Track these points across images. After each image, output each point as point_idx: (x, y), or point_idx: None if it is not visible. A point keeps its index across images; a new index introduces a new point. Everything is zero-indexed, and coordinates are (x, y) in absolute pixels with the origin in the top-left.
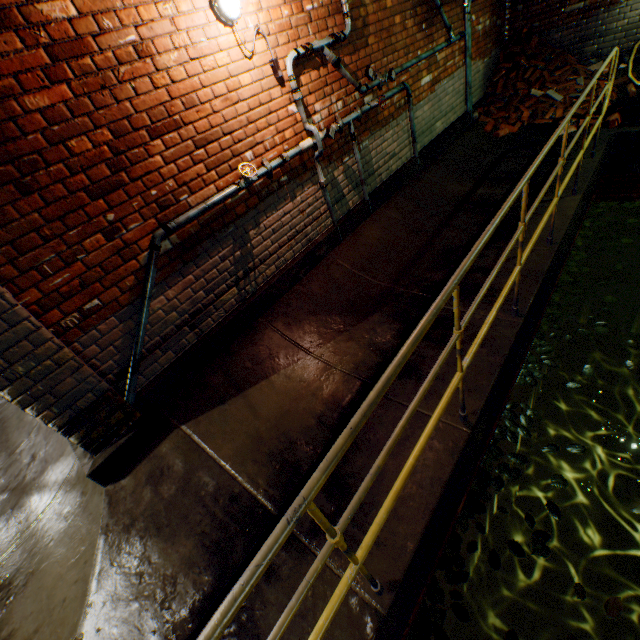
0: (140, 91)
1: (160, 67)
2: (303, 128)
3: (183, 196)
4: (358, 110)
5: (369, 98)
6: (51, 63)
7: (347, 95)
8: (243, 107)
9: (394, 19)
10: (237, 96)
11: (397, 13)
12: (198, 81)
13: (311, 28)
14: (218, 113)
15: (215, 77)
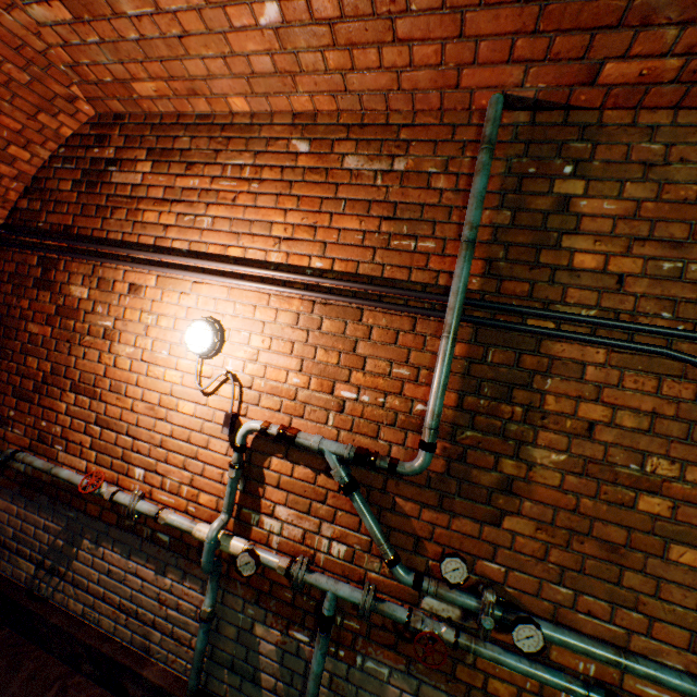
0: (89, 356)
1: (115, 350)
2: (237, 512)
3: (60, 445)
4: (366, 593)
5: (445, 606)
6: (56, 314)
7: (371, 549)
8: (167, 427)
9: (669, 543)
10: (167, 413)
11: (696, 540)
12: (138, 377)
13: (337, 417)
14: (137, 412)
15: (156, 384)
